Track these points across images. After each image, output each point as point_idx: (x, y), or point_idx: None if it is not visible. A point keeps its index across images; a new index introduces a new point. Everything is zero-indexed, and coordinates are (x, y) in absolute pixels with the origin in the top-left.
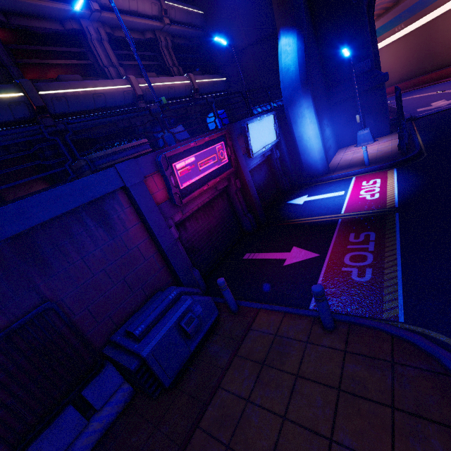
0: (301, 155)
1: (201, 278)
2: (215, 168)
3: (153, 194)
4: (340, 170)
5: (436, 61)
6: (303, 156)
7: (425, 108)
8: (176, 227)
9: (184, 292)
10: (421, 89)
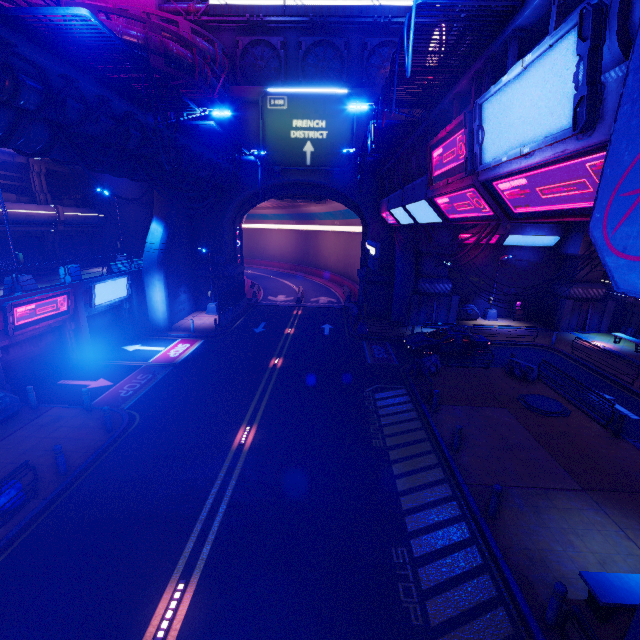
0: (149, 311)
1: (11, 392)
2: (53, 313)
3: None
4: (177, 331)
5: (310, 260)
6: (150, 313)
7: (272, 298)
8: None
9: None
10: (297, 276)
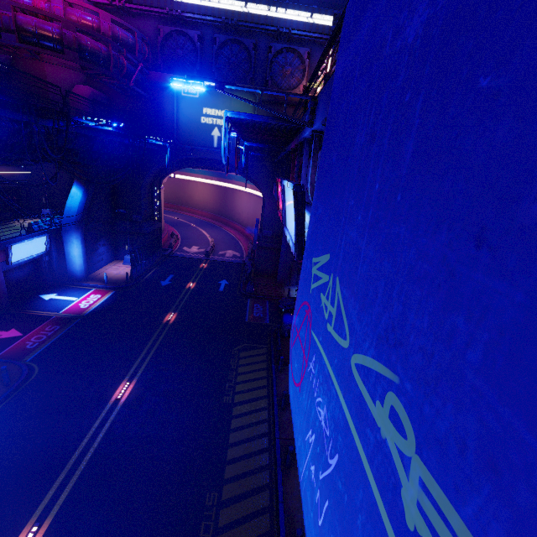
0: (67, 264)
1: None
2: None
3: None
4: (93, 281)
5: (227, 213)
6: (69, 265)
7: (186, 249)
8: None
9: None
10: (215, 226)
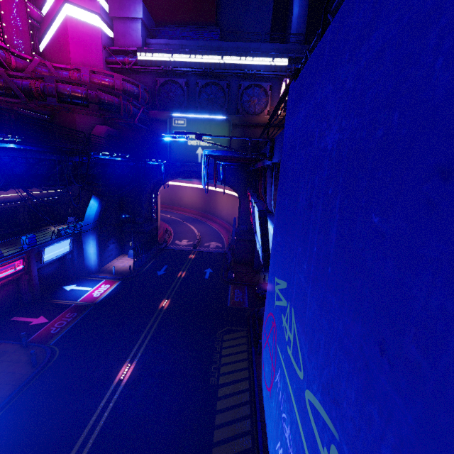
0: (85, 260)
1: None
2: (11, 272)
3: None
4: (104, 273)
5: (210, 210)
6: (86, 261)
7: (178, 242)
8: None
9: None
10: (201, 221)
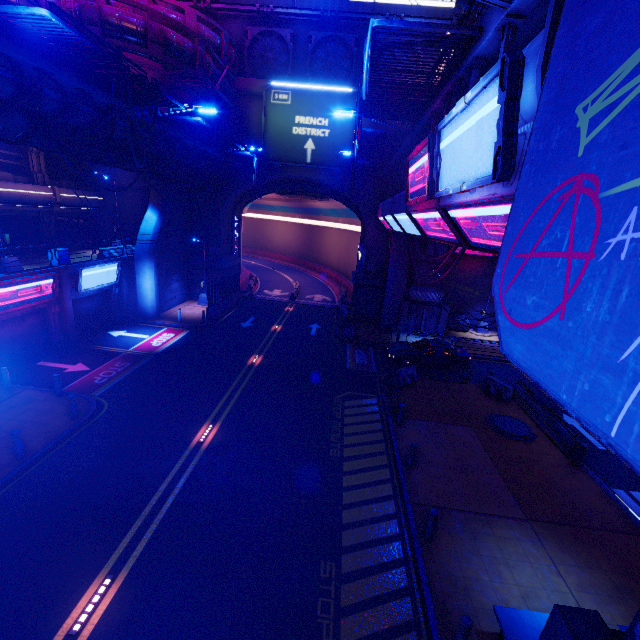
0: (138, 298)
1: None
2: (36, 296)
3: None
4: (165, 319)
5: (312, 255)
6: (139, 300)
7: (267, 292)
8: None
9: None
10: (298, 270)
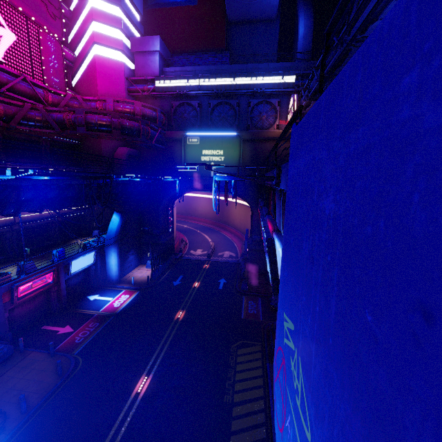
0: (107, 271)
1: (12, 337)
2: (43, 284)
3: (3, 299)
4: (124, 283)
5: (224, 219)
6: (108, 272)
7: (193, 252)
8: (8, 311)
9: (2, 342)
10: (215, 230)
